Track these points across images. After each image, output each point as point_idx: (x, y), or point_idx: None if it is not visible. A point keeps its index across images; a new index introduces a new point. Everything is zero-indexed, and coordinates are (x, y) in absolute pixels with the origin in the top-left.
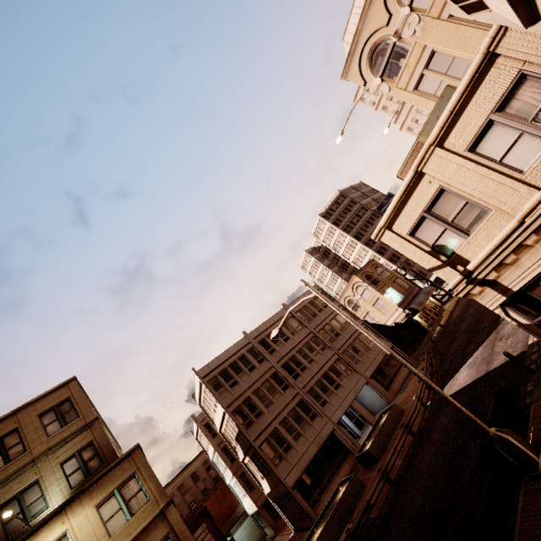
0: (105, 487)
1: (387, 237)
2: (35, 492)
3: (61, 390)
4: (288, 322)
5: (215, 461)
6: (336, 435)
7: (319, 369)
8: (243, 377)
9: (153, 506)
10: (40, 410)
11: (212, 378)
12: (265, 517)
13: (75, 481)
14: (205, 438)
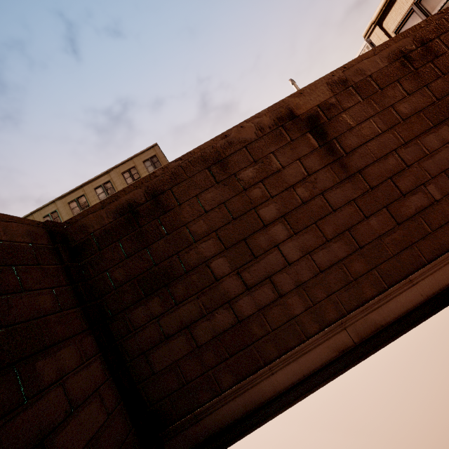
0: None
1: (375, 35)
2: None
3: (151, 150)
4: None
5: None
6: None
7: None
8: None
9: None
10: (143, 159)
11: None
12: None
13: None
14: None
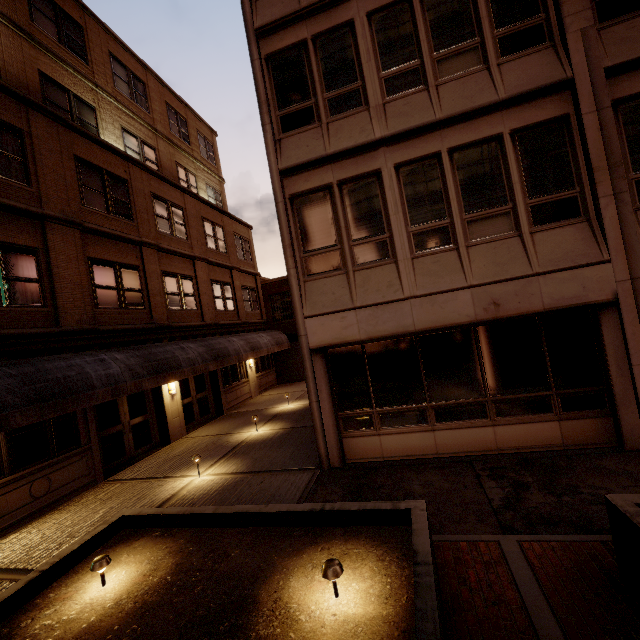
0: None
1: None
2: None
3: None
4: None
5: None
6: (603, 328)
7: None
8: None
9: None
10: None
11: None
12: None
13: None
14: None
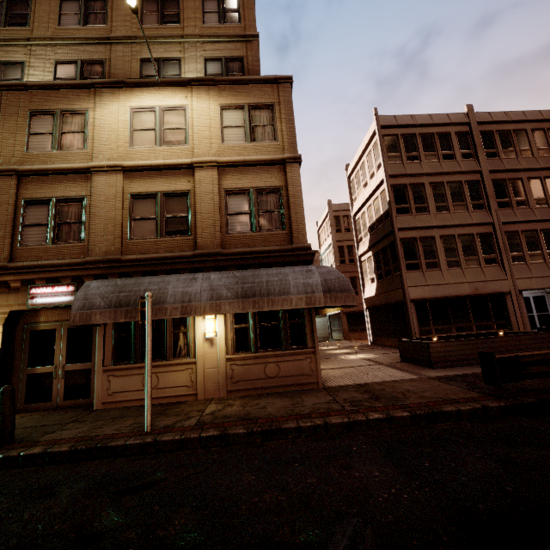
0: (237, 95)
1: None
2: (174, 68)
3: None
4: (547, 133)
5: (324, 257)
6: (507, 301)
7: (546, 219)
8: (429, 158)
9: (276, 150)
10: None
11: (391, 135)
12: (342, 321)
13: None
14: (328, 229)
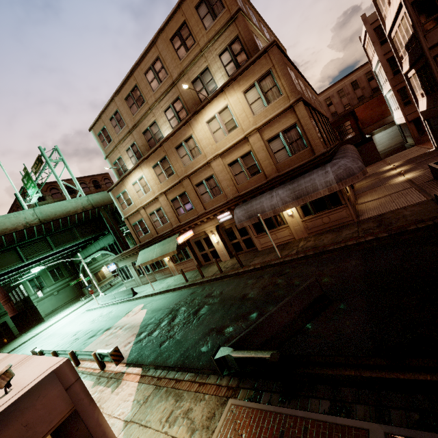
0: (248, 79)
1: None
2: (208, 76)
3: None
4: None
5: (377, 72)
6: None
7: None
8: None
9: (284, 101)
10: (195, 2)
11: None
12: (409, 130)
13: (230, 71)
14: (372, 45)
